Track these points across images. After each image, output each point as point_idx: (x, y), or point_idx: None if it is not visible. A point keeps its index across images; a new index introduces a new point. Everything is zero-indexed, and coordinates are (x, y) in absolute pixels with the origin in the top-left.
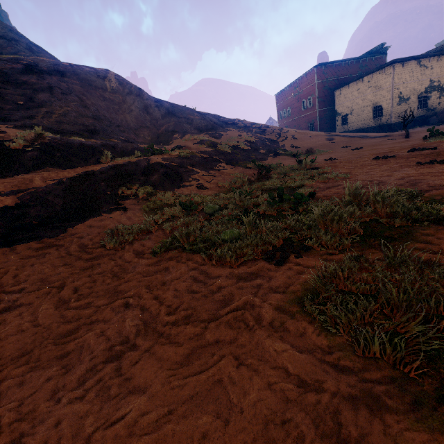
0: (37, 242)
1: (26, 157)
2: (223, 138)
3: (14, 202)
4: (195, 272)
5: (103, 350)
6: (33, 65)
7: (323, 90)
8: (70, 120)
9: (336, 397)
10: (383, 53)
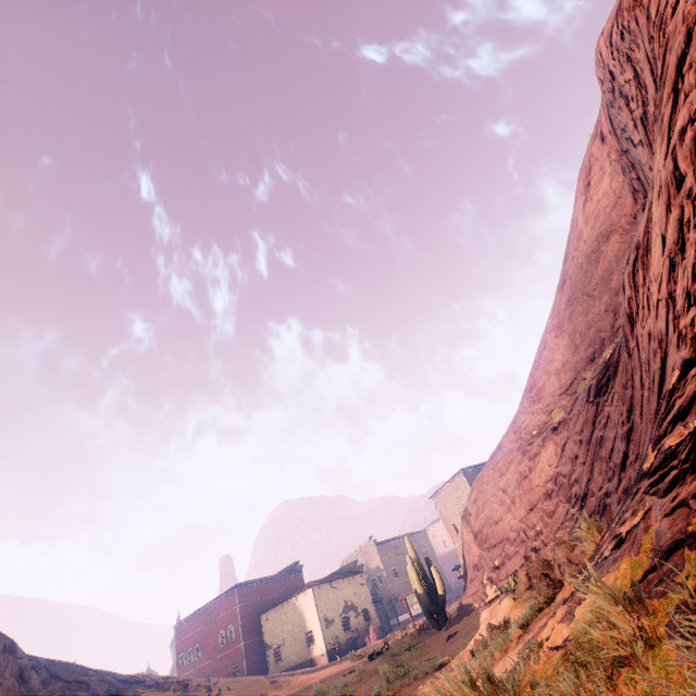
0: None
1: None
2: None
3: None
4: None
5: None
6: None
7: (247, 615)
8: None
9: None
10: (299, 570)
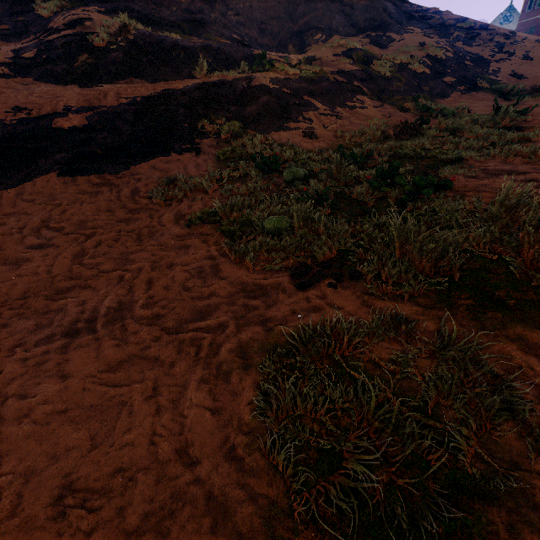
0: (97, 176)
1: (110, 59)
2: (391, 47)
3: (83, 122)
4: (207, 263)
5: (69, 321)
6: None
7: None
8: (172, 2)
9: (196, 486)
10: None
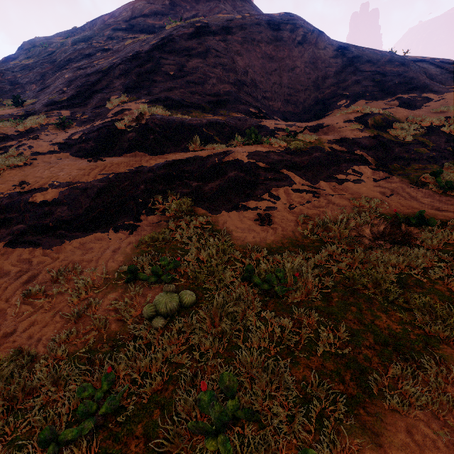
0: (31, 250)
1: (126, 138)
2: (426, 107)
3: (55, 196)
4: None
5: None
6: (204, 26)
7: None
8: (205, 89)
9: None
10: None
